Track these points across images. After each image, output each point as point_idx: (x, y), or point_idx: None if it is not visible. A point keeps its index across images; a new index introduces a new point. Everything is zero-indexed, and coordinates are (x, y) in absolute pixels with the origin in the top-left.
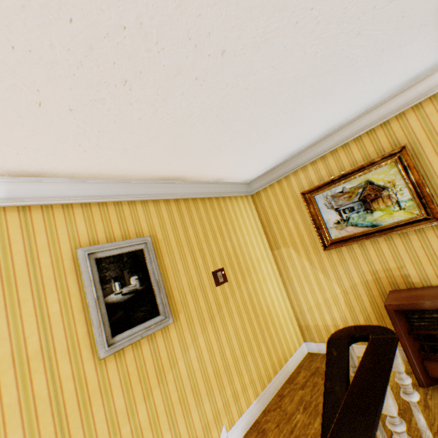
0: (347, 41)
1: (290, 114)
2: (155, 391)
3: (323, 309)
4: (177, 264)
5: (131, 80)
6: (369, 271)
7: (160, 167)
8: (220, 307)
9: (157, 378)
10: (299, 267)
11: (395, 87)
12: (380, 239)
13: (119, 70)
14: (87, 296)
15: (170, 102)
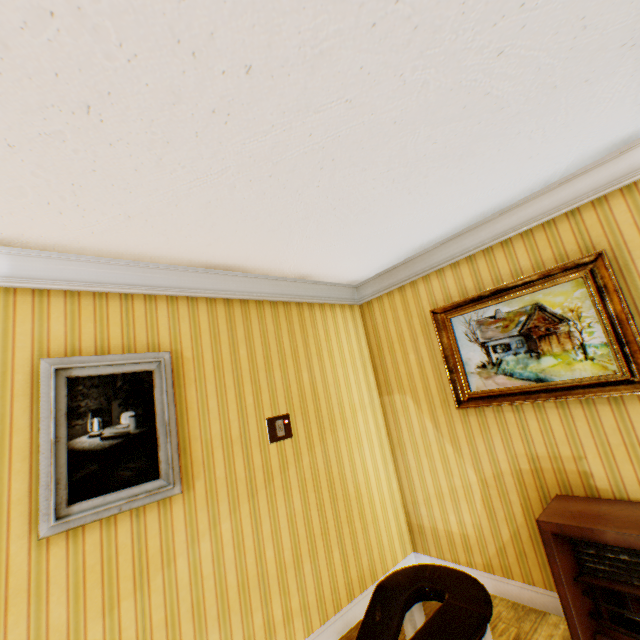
0: (481, 65)
1: (403, 184)
2: (124, 603)
3: (447, 504)
4: (209, 400)
5: (96, 105)
6: (526, 455)
7: (197, 248)
8: (271, 477)
9: (134, 580)
10: (417, 429)
11: (593, 154)
12: (549, 405)
13: (70, 87)
14: (39, 435)
15: (179, 146)
